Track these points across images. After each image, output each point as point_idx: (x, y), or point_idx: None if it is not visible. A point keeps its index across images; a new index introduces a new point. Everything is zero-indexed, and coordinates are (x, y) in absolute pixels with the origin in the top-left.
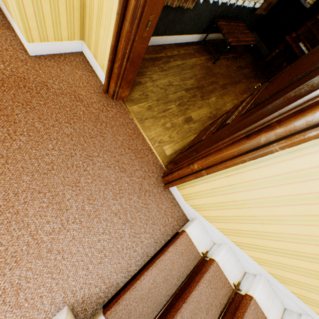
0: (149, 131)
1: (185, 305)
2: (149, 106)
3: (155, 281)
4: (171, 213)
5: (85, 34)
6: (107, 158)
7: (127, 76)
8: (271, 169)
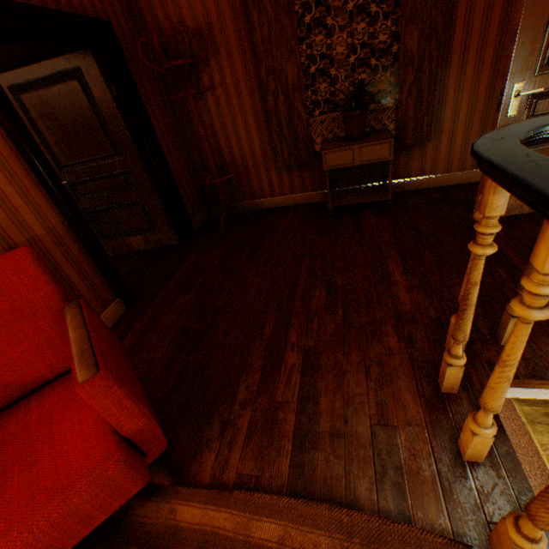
0: (539, 435)
1: None
2: (546, 412)
3: None
4: None
5: None
6: None
7: None
8: None
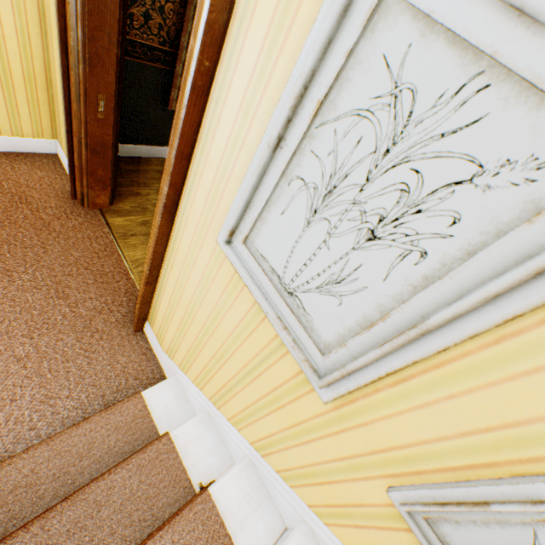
0: (133, 251)
1: (63, 505)
2: (145, 221)
3: (35, 473)
4: (137, 372)
5: (58, 131)
6: (41, 277)
7: (95, 171)
8: (189, 229)
